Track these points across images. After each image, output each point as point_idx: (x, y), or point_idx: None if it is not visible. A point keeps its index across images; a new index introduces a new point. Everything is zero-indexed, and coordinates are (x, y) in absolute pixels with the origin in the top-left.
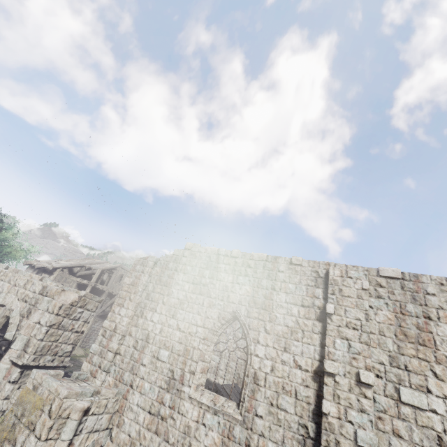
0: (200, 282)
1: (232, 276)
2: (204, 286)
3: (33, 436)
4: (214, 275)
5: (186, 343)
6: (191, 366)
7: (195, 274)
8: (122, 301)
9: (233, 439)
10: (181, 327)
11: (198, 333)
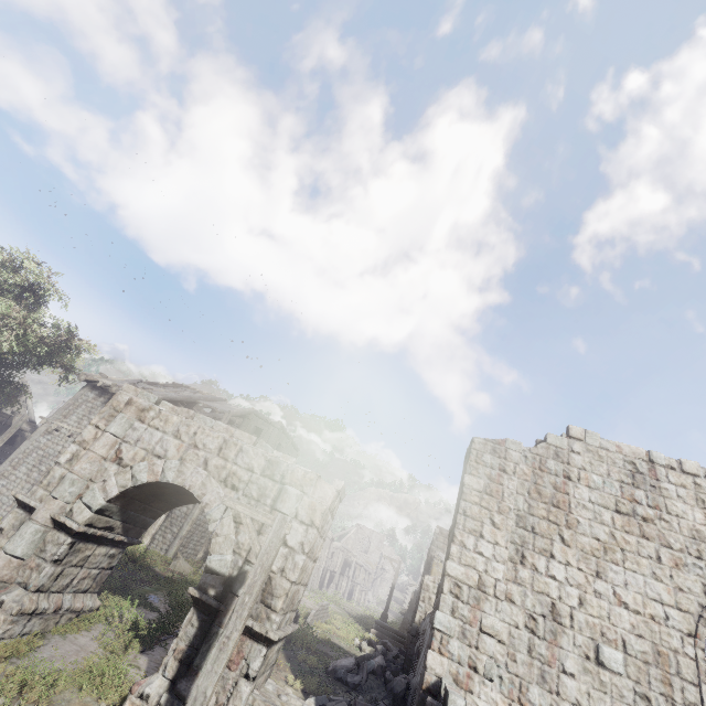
0: (634, 512)
1: (703, 511)
2: (648, 521)
3: None
4: (660, 503)
5: (655, 640)
6: (686, 691)
7: (617, 493)
8: (476, 525)
9: None
10: (627, 602)
11: (671, 620)
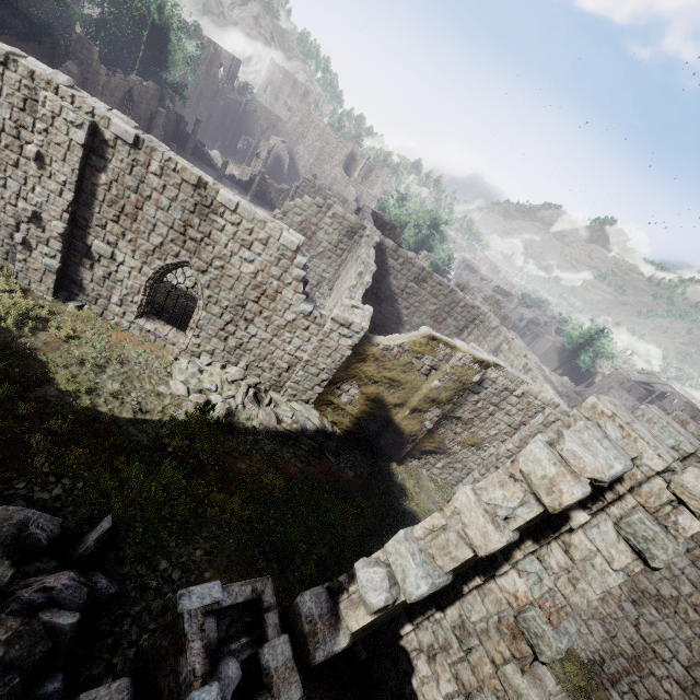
0: None
1: None
2: None
3: None
4: None
5: None
6: None
7: None
8: None
9: None
10: None
11: None
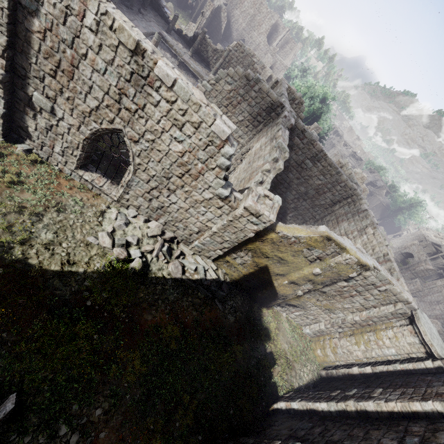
0: None
1: None
2: None
3: (413, 287)
4: None
5: None
6: None
7: None
8: (441, 280)
9: (441, 316)
10: None
11: None
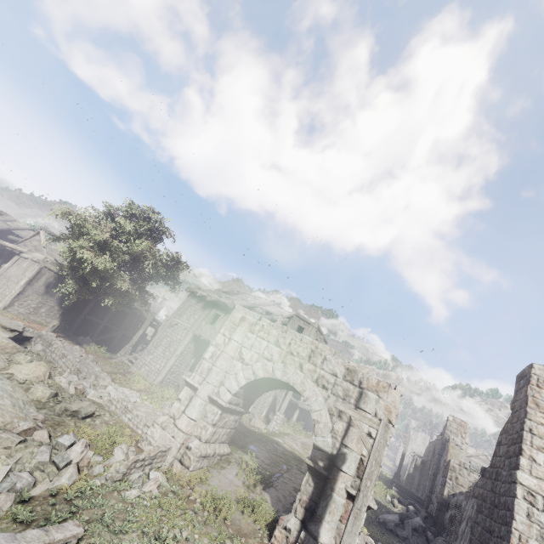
0: None
1: None
2: None
3: None
4: None
5: None
6: None
7: None
8: None
9: None
10: None
11: None
